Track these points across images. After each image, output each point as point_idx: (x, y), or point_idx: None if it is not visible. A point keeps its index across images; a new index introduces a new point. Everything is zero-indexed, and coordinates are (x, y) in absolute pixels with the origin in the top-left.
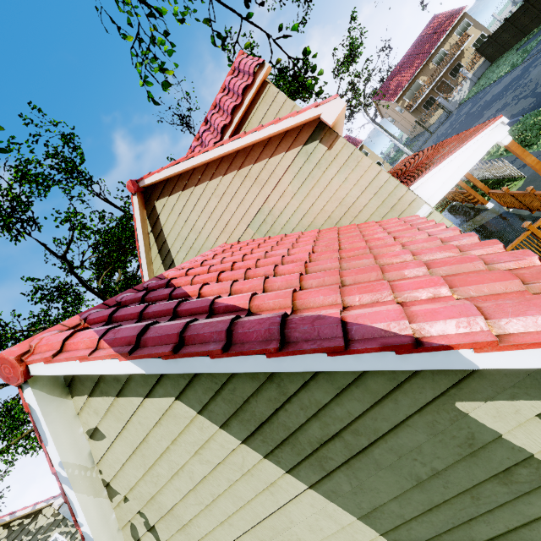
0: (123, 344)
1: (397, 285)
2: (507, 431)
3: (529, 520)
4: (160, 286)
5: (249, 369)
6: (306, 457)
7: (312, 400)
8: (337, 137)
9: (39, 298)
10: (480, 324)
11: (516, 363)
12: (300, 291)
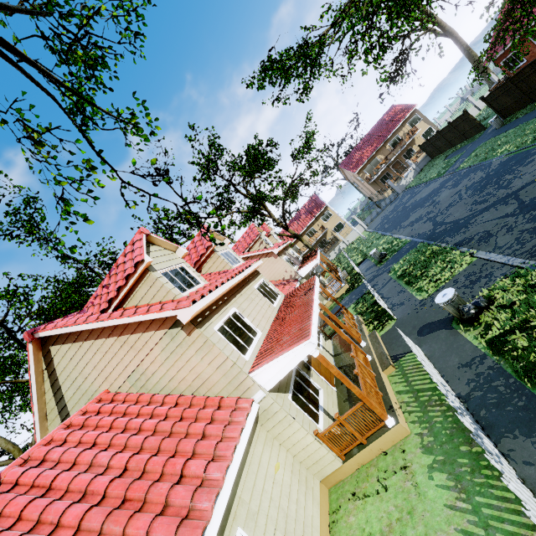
0: None
1: None
2: None
3: None
4: None
5: None
6: None
7: None
8: (194, 328)
9: None
10: None
11: None
12: None
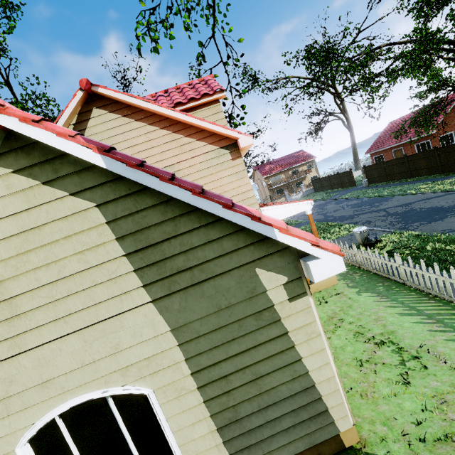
0: (98, 145)
1: None
2: (270, 289)
3: (258, 344)
4: None
5: (177, 196)
6: (163, 279)
7: (189, 241)
8: (240, 157)
9: None
10: (284, 225)
11: (290, 242)
12: None
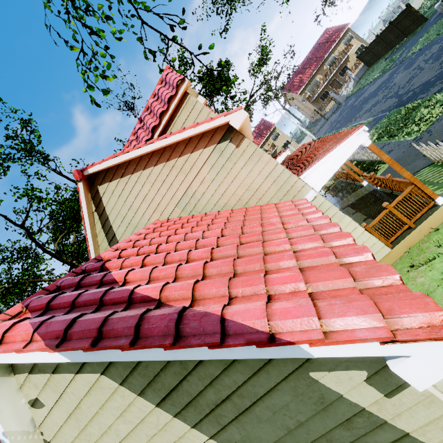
0: (53, 337)
1: (270, 279)
2: (345, 392)
3: None
4: (95, 268)
5: (152, 358)
6: (206, 415)
7: (207, 373)
8: (243, 138)
9: (0, 261)
10: (315, 323)
11: (338, 353)
12: (201, 281)
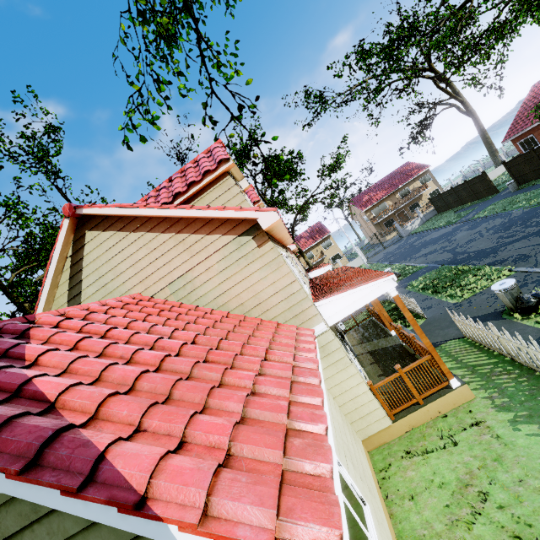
0: None
1: (197, 421)
2: None
3: None
4: (15, 331)
5: None
6: None
7: (61, 526)
8: (268, 240)
9: None
10: (200, 499)
11: None
12: (120, 395)
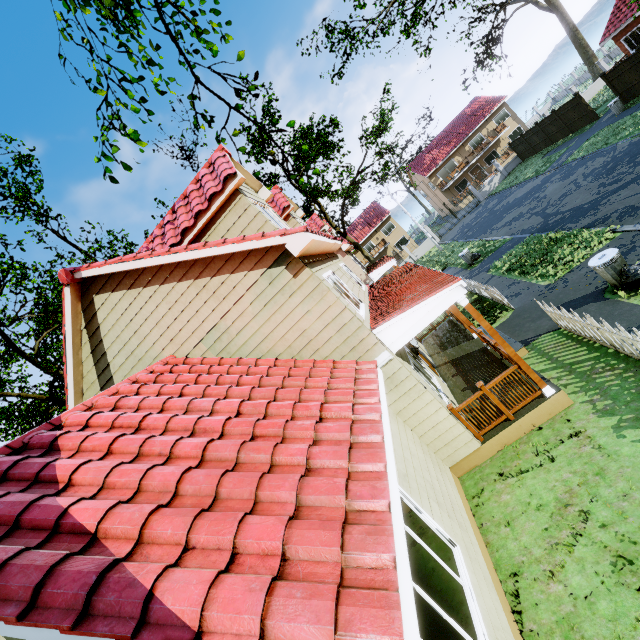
0: None
1: (246, 527)
2: None
3: None
4: (42, 444)
5: (45, 639)
6: None
7: None
8: (304, 267)
9: None
10: (255, 626)
11: None
12: (162, 509)
